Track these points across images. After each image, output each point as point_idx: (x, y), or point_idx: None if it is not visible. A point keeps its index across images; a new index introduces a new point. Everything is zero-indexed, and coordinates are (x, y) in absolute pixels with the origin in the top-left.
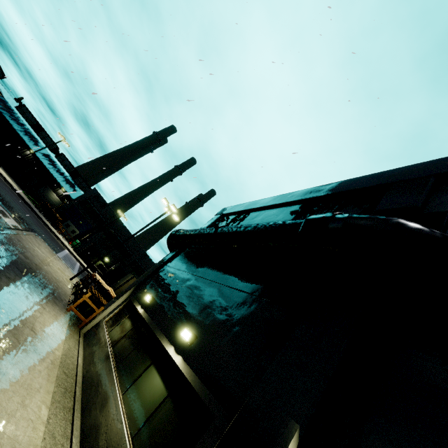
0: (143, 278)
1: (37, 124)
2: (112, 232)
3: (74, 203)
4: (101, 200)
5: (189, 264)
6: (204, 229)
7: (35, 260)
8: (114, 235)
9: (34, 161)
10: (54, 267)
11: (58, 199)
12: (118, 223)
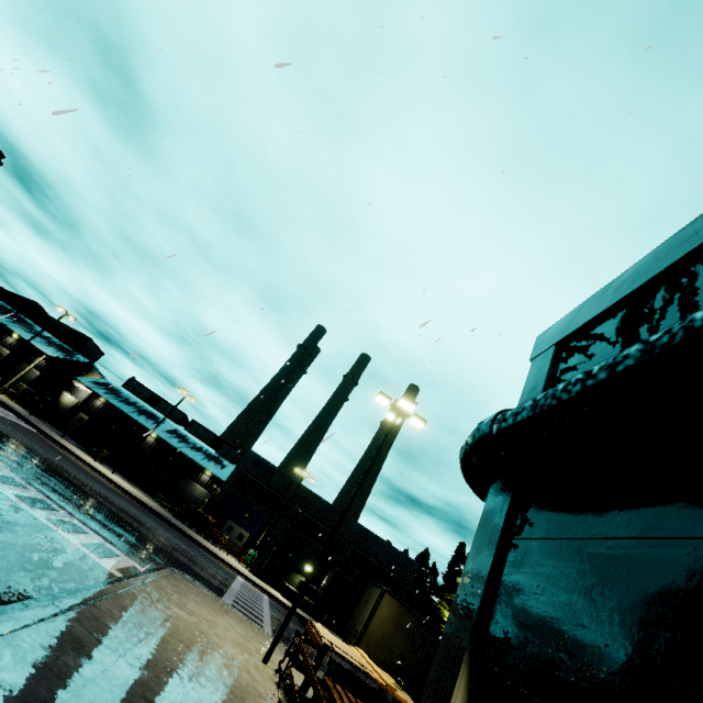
0: (476, 612)
1: (152, 396)
2: (298, 512)
3: (228, 487)
4: (264, 465)
5: (652, 503)
6: (688, 325)
7: (168, 652)
8: (303, 517)
9: (160, 447)
10: (221, 643)
11: (204, 491)
12: (302, 493)
